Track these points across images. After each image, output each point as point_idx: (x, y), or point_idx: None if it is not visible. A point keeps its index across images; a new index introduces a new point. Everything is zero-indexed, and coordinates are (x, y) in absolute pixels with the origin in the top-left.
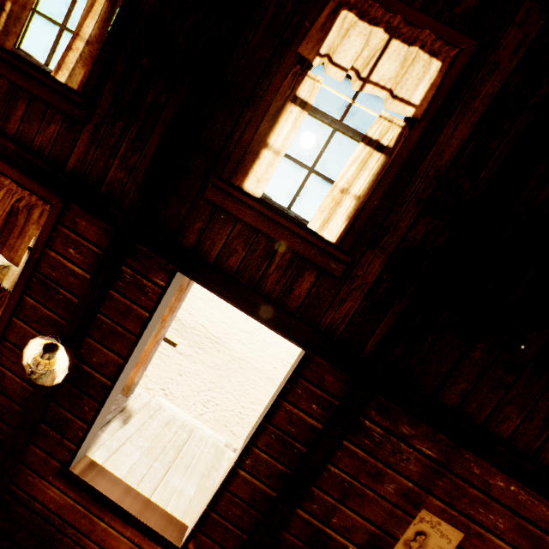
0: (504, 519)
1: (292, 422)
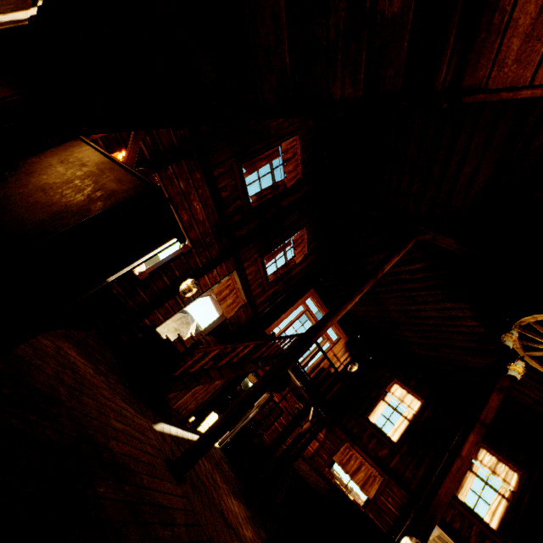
0: None
1: None
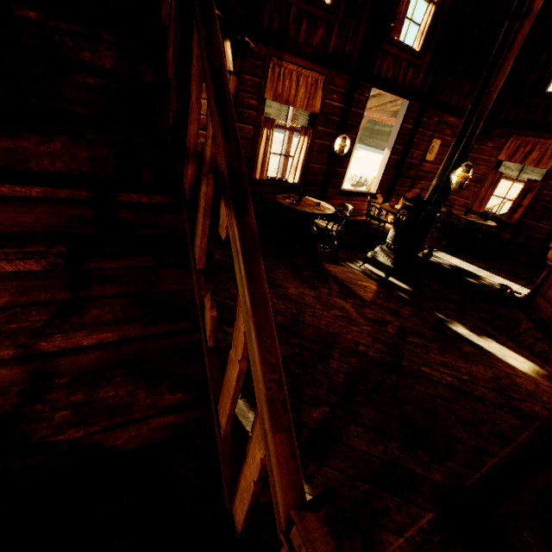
0: (450, 130)
1: (405, 130)
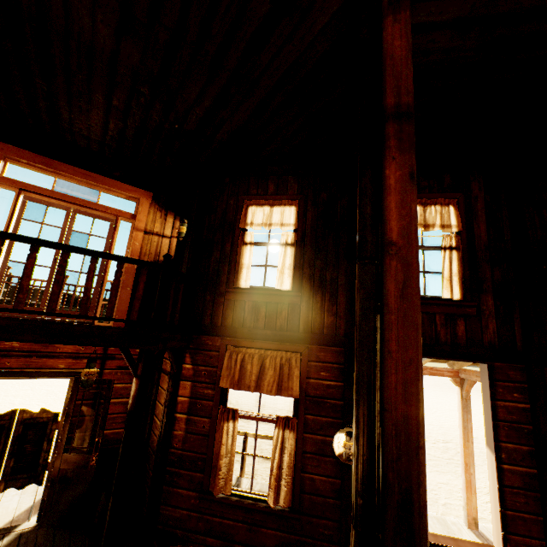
0: None
1: (510, 412)
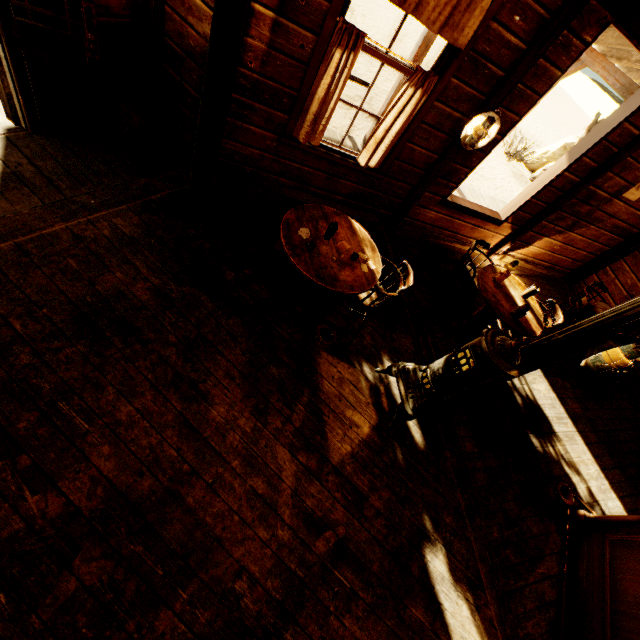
0: None
1: (620, 135)
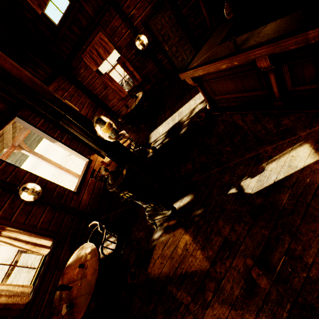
0: (60, 92)
1: (43, 126)
